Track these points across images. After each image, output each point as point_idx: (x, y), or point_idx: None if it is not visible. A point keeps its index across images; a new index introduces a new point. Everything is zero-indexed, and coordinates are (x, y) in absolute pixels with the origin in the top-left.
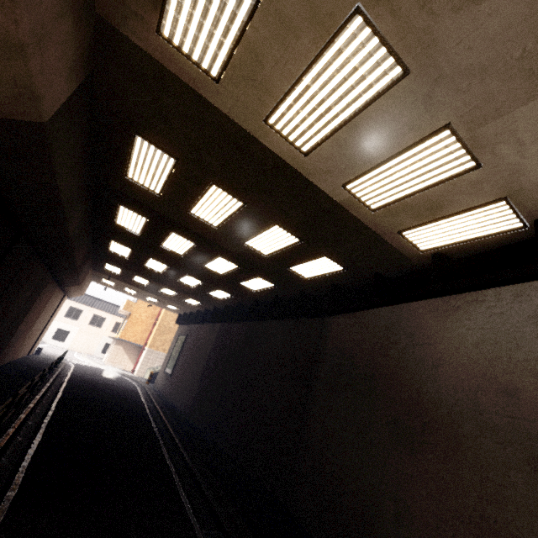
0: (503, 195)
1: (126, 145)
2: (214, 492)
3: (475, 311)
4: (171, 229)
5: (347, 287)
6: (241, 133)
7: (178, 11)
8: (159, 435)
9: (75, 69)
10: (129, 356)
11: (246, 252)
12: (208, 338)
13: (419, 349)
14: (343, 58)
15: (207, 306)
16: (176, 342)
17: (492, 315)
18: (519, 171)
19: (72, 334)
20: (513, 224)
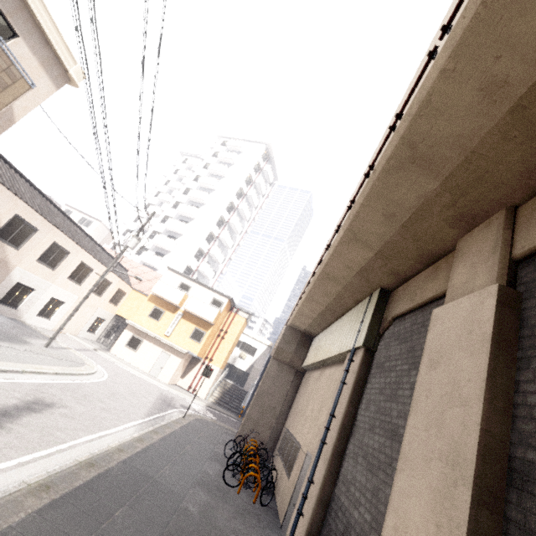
0: None
1: None
2: None
3: None
4: None
5: None
6: None
7: None
8: None
9: None
10: (183, 368)
11: None
12: None
13: None
14: None
15: None
16: None
17: None
18: None
19: (66, 306)
20: None
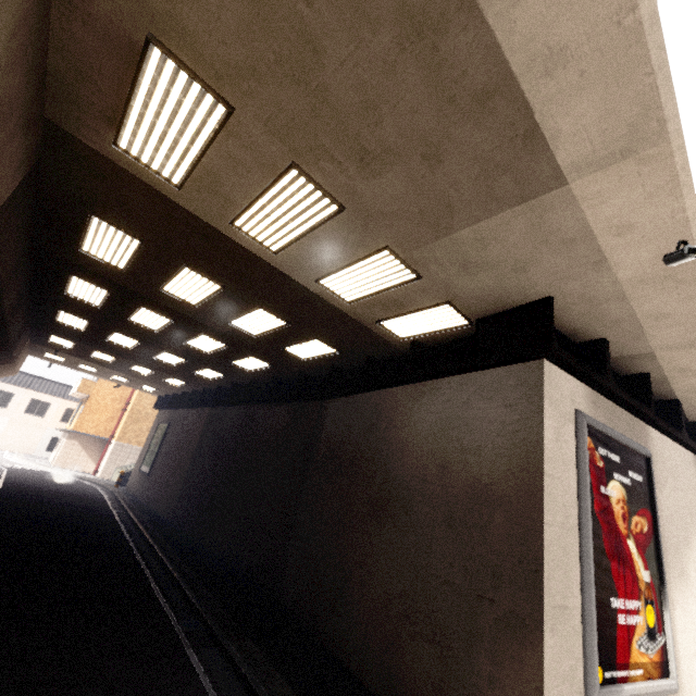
0: (446, 300)
1: (80, 222)
2: (196, 590)
3: (434, 397)
4: (140, 303)
5: (346, 368)
6: (210, 229)
7: (134, 135)
8: (132, 543)
9: (21, 166)
10: (89, 454)
11: (233, 331)
12: (197, 426)
13: (393, 432)
14: (290, 192)
15: (195, 387)
16: (155, 432)
17: (443, 401)
18: (450, 284)
19: None
20: (462, 321)
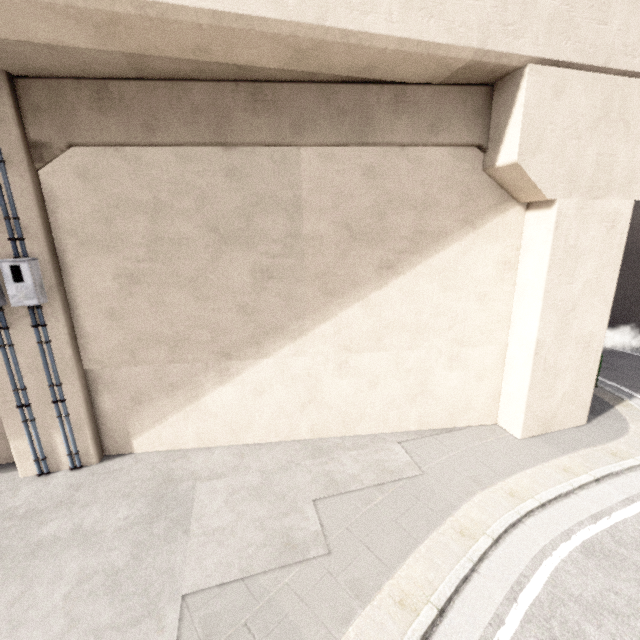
0: None
1: None
2: None
3: None
4: None
5: None
6: None
7: None
8: None
9: None
10: None
11: None
12: None
13: None
14: None
15: None
16: None
17: None
18: None
19: None
20: None
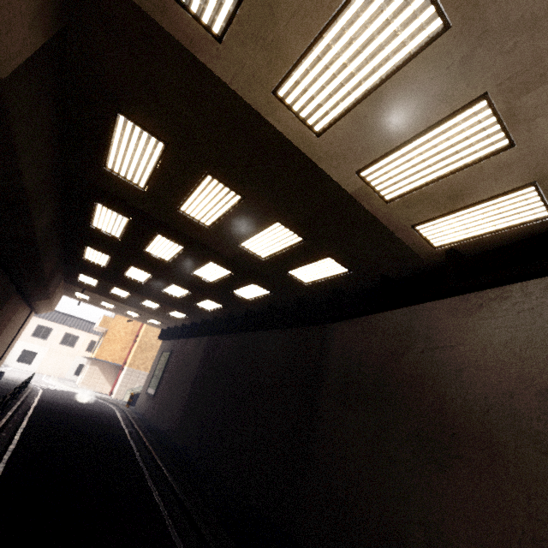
0: (532, 180)
1: (105, 127)
2: (212, 528)
3: (500, 308)
4: (156, 230)
5: (349, 291)
6: (244, 109)
7: None
8: (143, 465)
9: (41, 16)
10: (106, 377)
11: (241, 255)
12: (196, 353)
13: (438, 352)
14: (374, 7)
15: (193, 319)
16: (159, 359)
17: (520, 312)
18: None
19: (40, 355)
20: (538, 213)
